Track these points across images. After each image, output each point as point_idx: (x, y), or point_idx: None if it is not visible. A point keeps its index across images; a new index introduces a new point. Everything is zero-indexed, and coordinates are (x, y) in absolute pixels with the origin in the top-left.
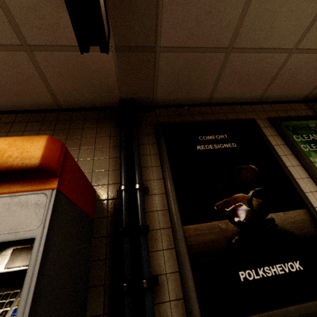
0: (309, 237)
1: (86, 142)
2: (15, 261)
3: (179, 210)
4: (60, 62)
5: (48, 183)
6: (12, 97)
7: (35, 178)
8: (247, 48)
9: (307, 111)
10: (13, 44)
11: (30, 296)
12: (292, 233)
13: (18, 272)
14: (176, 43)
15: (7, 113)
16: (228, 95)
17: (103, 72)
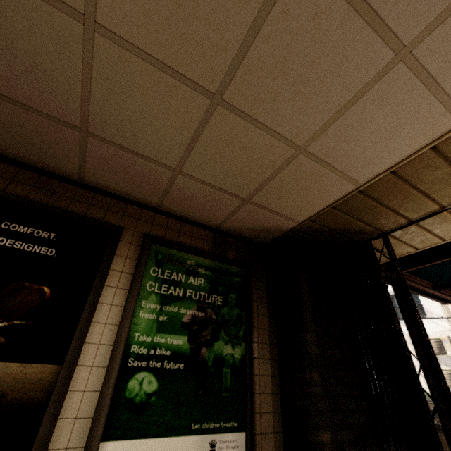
0: (24, 404)
1: None
2: None
3: None
4: None
5: None
6: None
7: None
8: (112, 142)
9: (206, 243)
10: None
11: None
12: (3, 396)
13: None
14: None
15: None
16: (109, 184)
17: None
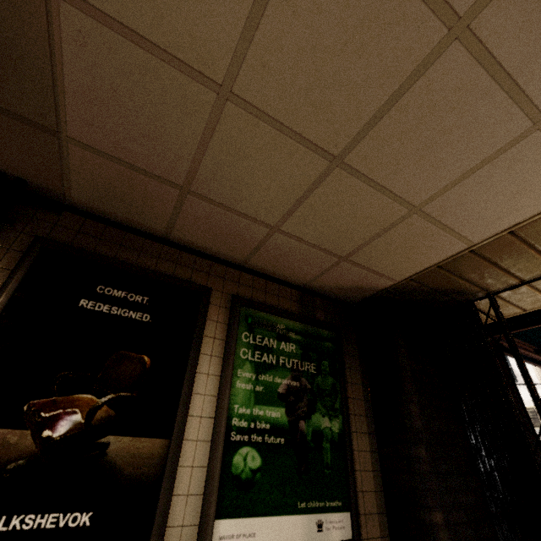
0: (140, 480)
1: None
2: None
3: None
4: None
5: None
6: None
7: None
8: (212, 200)
9: (294, 304)
10: None
11: None
12: (120, 471)
13: None
14: (96, 145)
15: None
16: (195, 241)
17: None
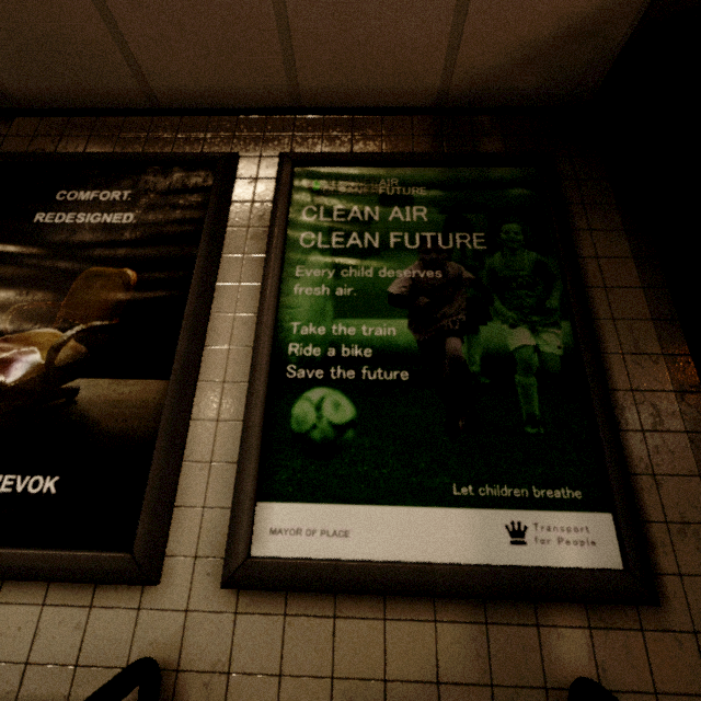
0: (126, 437)
1: None
2: None
3: None
4: None
5: None
6: None
7: None
8: None
9: (421, 140)
10: None
11: None
12: (96, 424)
13: None
14: None
15: None
16: (190, 83)
17: None
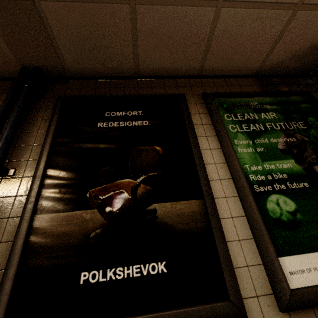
0: (192, 232)
1: None
2: None
3: (36, 196)
4: None
5: None
6: None
7: None
8: None
9: (255, 87)
10: None
11: None
12: (173, 228)
13: None
14: None
15: None
16: (158, 65)
17: None
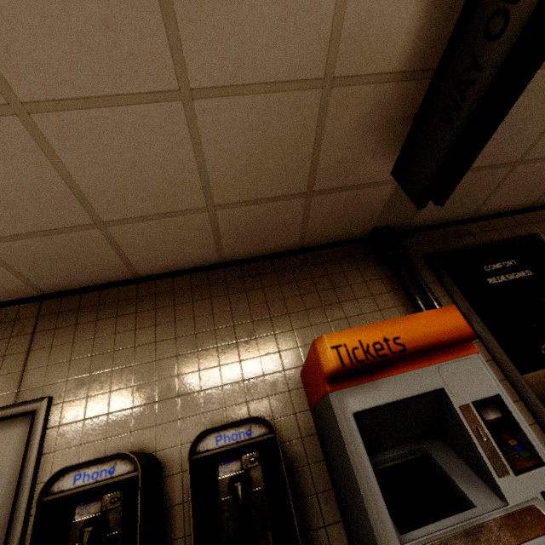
0: None
1: (358, 290)
2: (487, 414)
3: (509, 359)
4: (333, 202)
5: (468, 348)
6: (256, 244)
7: (456, 345)
8: (537, 159)
9: None
10: (298, 193)
11: (532, 434)
12: None
13: (497, 421)
14: None
15: (243, 263)
16: (497, 206)
17: (372, 204)
